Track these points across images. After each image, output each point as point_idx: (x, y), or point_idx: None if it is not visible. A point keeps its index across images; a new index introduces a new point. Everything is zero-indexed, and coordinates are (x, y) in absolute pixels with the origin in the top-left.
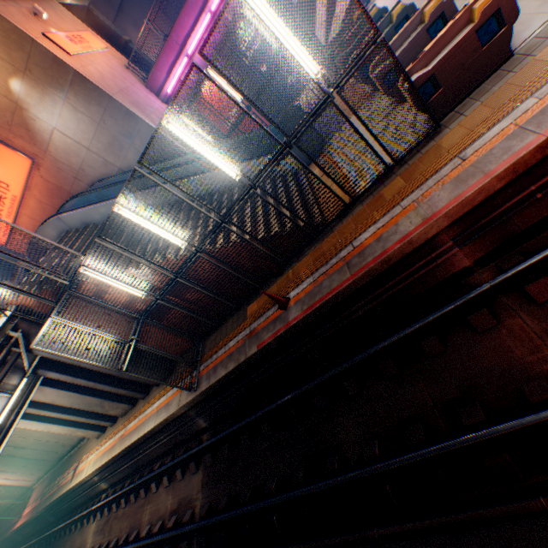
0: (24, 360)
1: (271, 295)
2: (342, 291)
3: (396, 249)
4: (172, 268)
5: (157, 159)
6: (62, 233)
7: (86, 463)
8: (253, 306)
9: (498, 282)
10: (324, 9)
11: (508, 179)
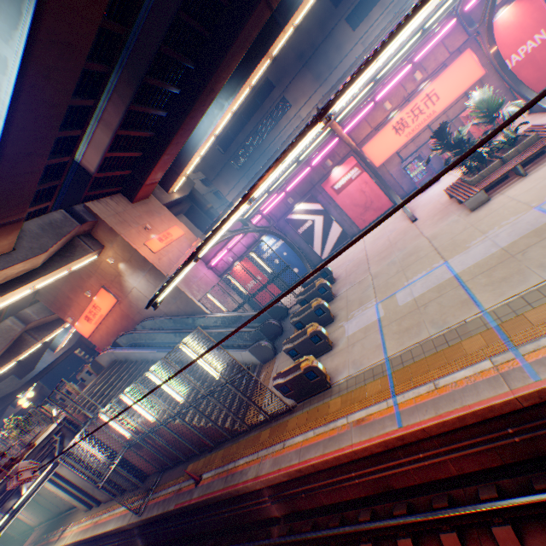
0: (57, 450)
1: (189, 473)
2: (217, 496)
3: (241, 486)
4: (150, 424)
5: (189, 312)
6: (113, 359)
7: (70, 530)
8: (191, 465)
9: (267, 543)
10: (320, 237)
11: (289, 477)
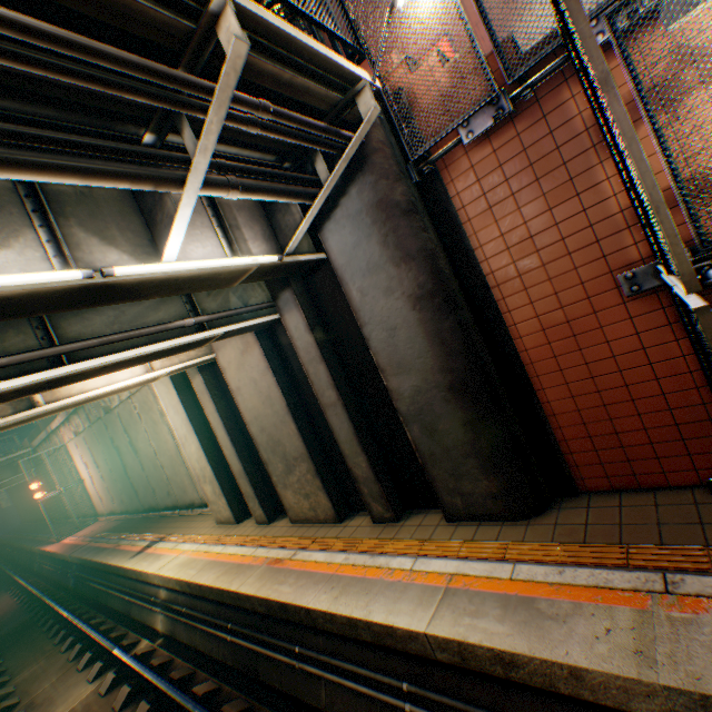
0: (301, 221)
1: None
2: None
3: None
4: None
5: None
6: None
7: (171, 547)
8: None
9: None
10: None
11: None
